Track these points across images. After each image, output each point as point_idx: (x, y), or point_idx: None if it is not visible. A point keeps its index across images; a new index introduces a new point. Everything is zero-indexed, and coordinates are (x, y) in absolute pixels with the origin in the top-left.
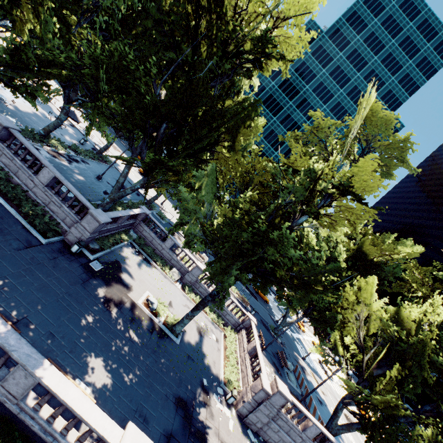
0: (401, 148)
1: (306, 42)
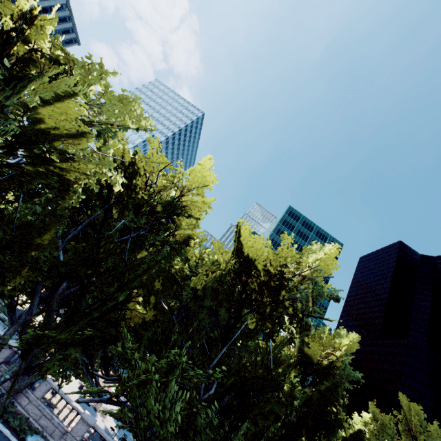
0: (438, 437)
1: (349, 360)
